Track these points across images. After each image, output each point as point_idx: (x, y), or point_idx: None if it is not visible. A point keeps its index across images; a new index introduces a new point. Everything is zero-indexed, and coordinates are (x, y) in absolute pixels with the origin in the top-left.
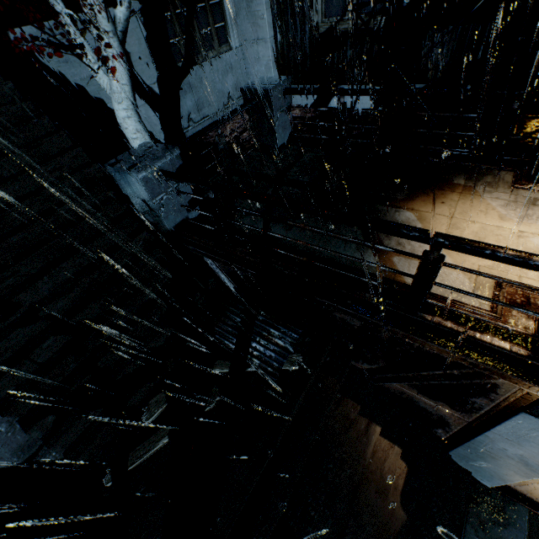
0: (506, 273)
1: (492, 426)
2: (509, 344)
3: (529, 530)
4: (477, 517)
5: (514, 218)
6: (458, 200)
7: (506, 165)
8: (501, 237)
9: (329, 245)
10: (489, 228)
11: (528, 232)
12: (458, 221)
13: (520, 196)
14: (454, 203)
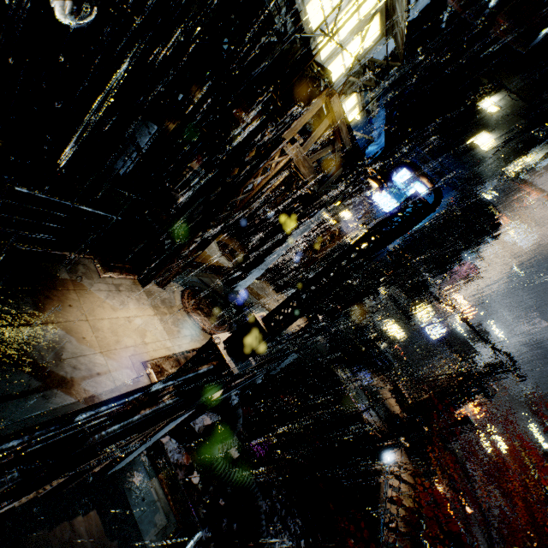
0: (142, 354)
1: (151, 438)
2: (171, 399)
3: (145, 464)
4: (128, 488)
5: (119, 307)
6: (80, 299)
7: (86, 253)
8: (124, 327)
9: (9, 415)
10: (114, 321)
11: (132, 317)
12: (94, 322)
13: (110, 284)
14: (79, 303)
